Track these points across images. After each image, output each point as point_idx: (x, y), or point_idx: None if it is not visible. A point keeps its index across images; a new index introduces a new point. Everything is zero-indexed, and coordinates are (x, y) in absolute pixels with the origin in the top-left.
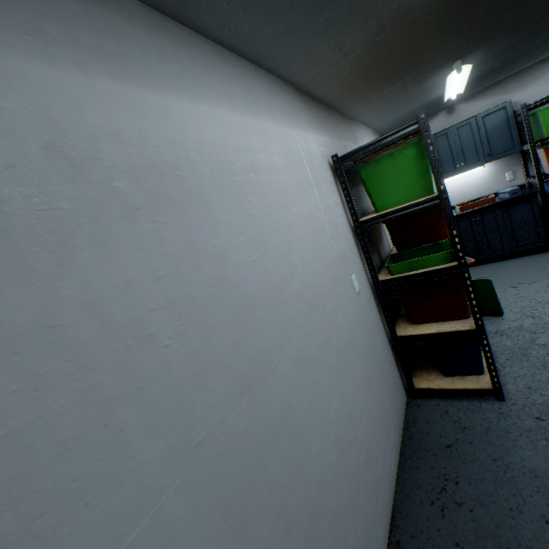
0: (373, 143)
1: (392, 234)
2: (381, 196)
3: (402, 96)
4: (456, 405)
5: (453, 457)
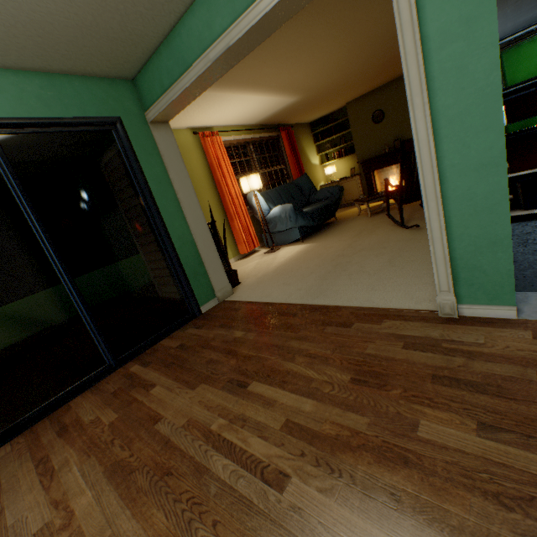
0: (521, 31)
1: (507, 111)
2: (513, 74)
3: (532, 2)
4: (533, 222)
5: (531, 235)
